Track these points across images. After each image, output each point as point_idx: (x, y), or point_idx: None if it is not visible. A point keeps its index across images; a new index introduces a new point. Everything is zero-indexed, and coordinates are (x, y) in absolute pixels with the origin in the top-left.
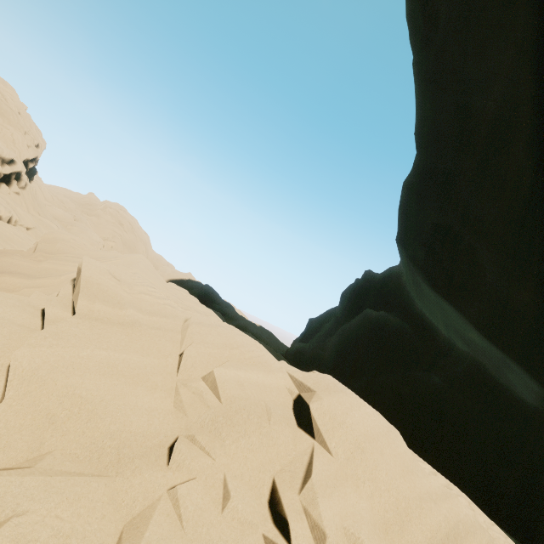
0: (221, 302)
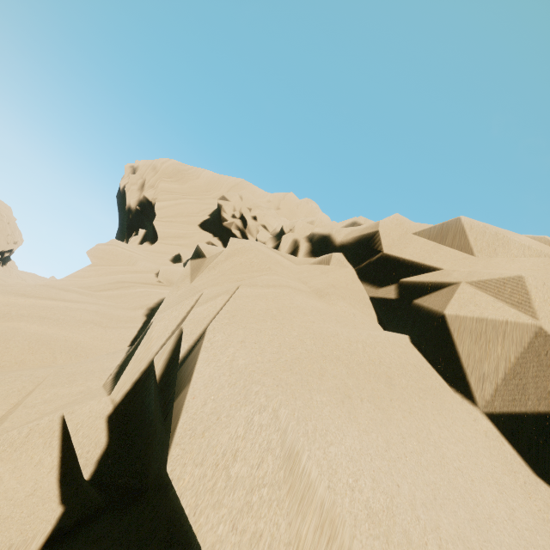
0: None
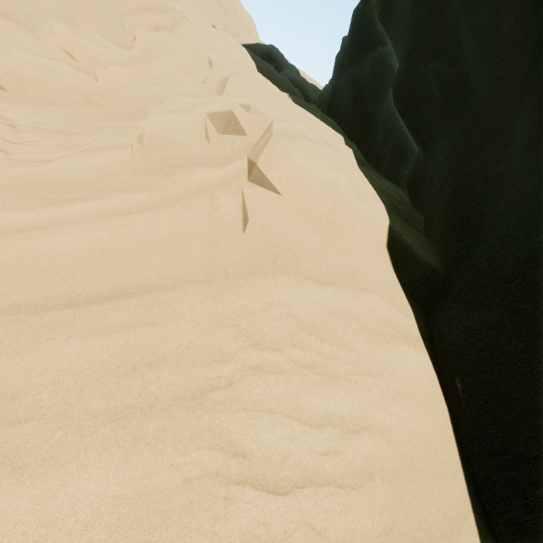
0: (281, 61)
